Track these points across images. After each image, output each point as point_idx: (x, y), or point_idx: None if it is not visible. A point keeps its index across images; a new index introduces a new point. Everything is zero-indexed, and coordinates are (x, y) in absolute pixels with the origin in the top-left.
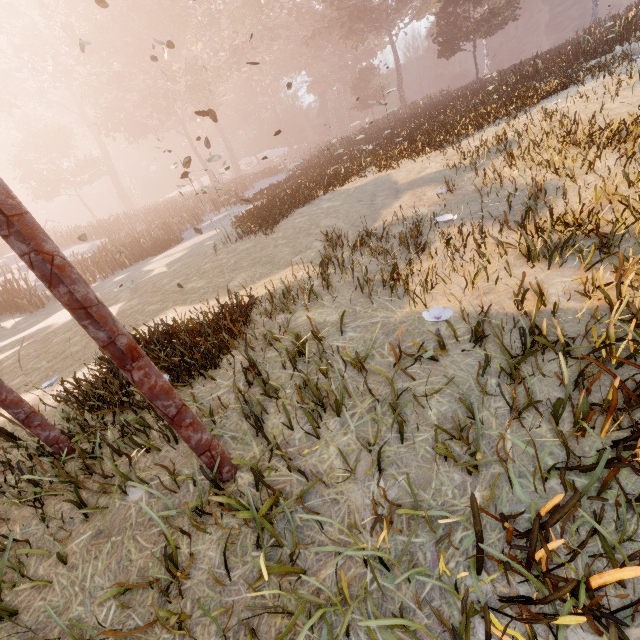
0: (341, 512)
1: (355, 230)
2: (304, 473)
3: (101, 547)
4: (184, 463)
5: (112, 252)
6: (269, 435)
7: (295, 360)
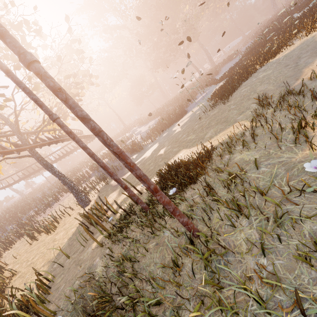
0: (242, 267)
1: (280, 90)
2: (222, 246)
3: (158, 249)
4: (182, 225)
5: (161, 123)
6: (214, 221)
7: (229, 183)
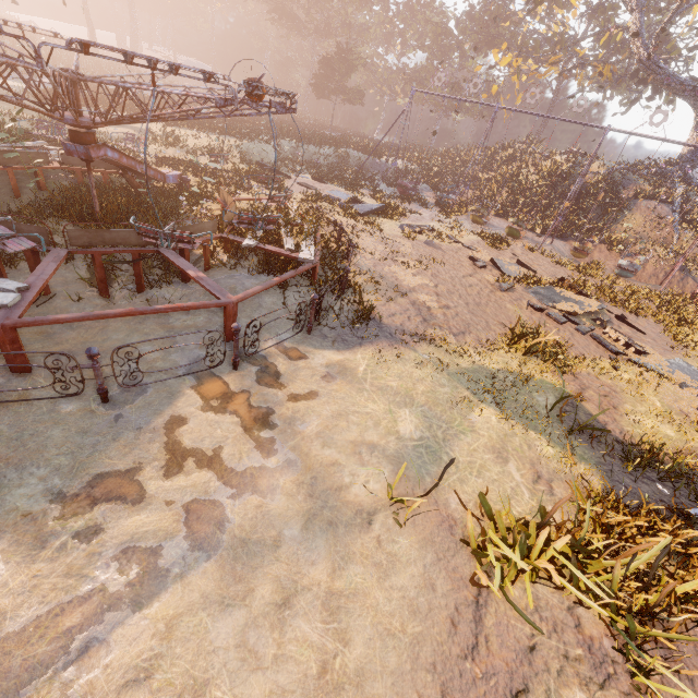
0: None
1: None
2: None
3: None
4: None
5: None
6: None
7: None
